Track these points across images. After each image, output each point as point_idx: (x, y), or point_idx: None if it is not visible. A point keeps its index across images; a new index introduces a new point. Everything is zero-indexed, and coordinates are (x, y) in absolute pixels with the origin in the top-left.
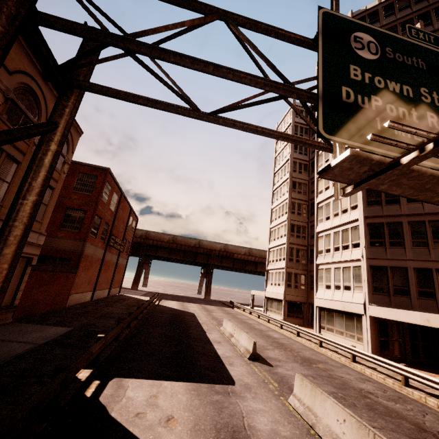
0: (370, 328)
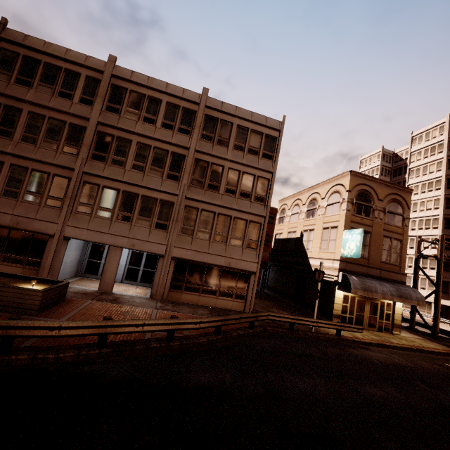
0: None
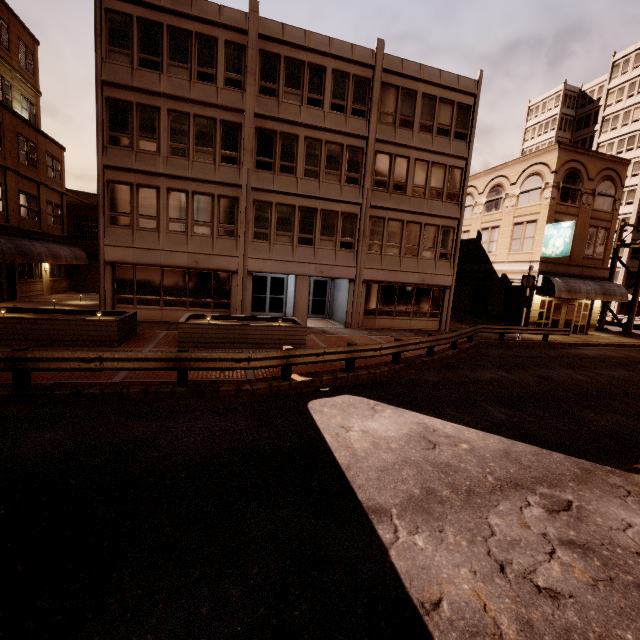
0: (617, 306)
